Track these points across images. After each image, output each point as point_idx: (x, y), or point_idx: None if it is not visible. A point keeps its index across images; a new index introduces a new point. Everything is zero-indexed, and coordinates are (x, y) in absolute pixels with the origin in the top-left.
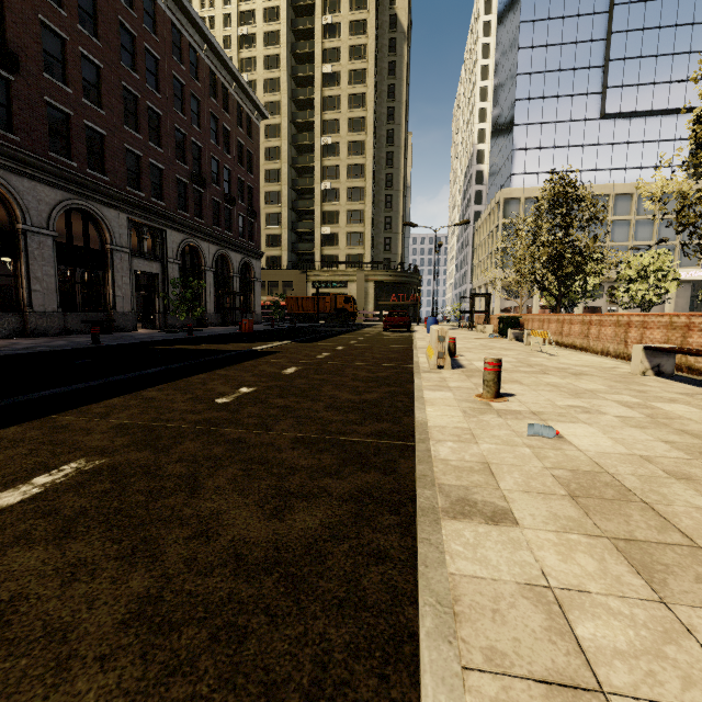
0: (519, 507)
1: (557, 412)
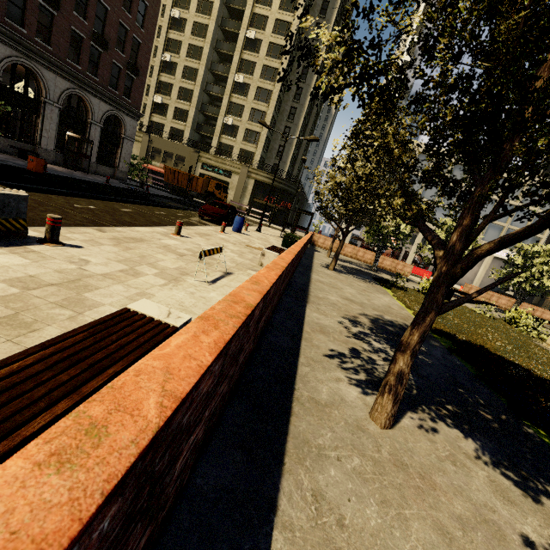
0: None
1: None
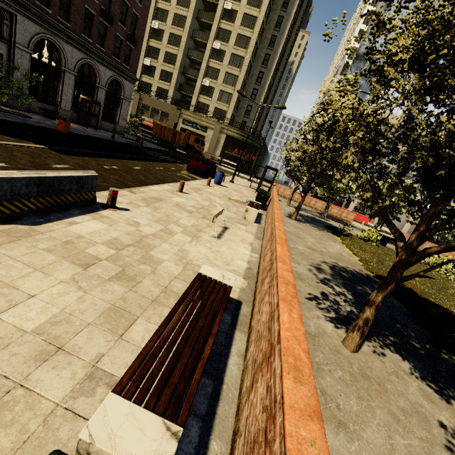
0: None
1: None
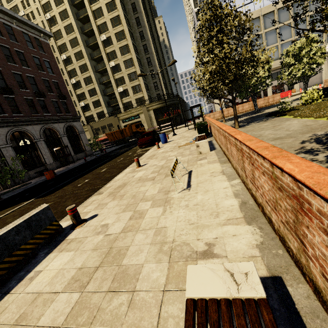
0: None
1: None
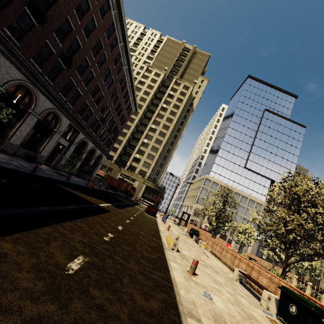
0: (203, 319)
1: (210, 289)
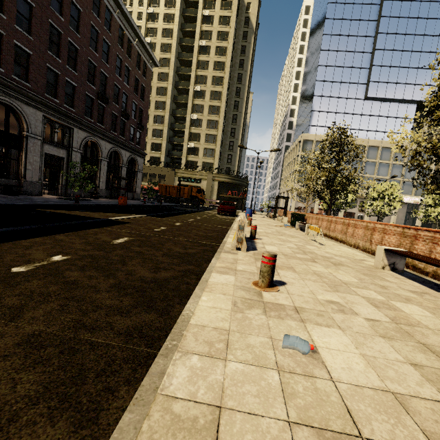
0: None
1: (317, 310)
